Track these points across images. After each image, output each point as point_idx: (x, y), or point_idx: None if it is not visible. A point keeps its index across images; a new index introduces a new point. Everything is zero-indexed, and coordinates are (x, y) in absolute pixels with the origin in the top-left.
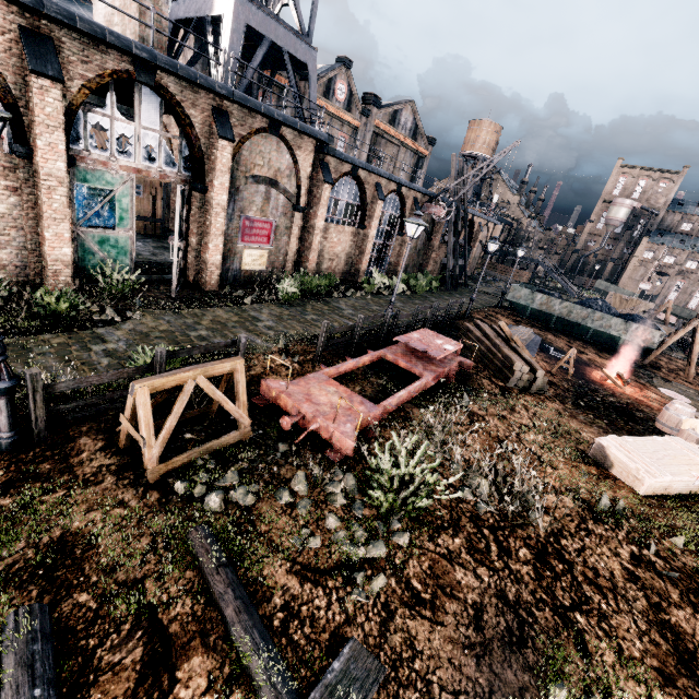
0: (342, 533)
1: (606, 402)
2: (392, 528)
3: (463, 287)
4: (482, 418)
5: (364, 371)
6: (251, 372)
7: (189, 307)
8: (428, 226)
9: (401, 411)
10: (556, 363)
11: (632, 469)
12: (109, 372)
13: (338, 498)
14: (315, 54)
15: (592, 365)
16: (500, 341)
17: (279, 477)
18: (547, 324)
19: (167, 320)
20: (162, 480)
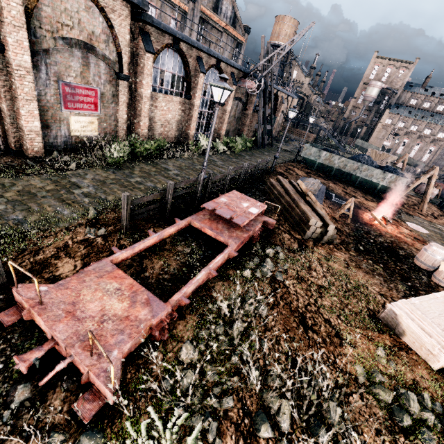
0: None
1: (378, 243)
2: None
3: (270, 146)
4: (282, 285)
5: (172, 240)
6: (37, 257)
7: None
8: (244, 98)
9: (202, 289)
10: (338, 209)
11: (427, 343)
12: None
13: None
14: None
15: (362, 207)
16: (298, 196)
17: None
18: (329, 174)
19: None
20: None
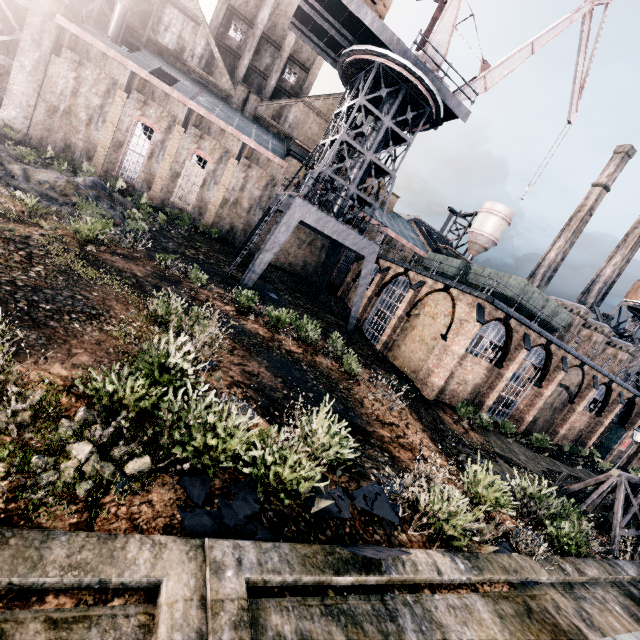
0: None
1: None
2: None
3: None
4: None
5: None
6: None
7: None
8: None
9: None
10: None
11: None
12: None
13: None
14: None
15: None
16: None
17: None
18: None
19: None
20: None
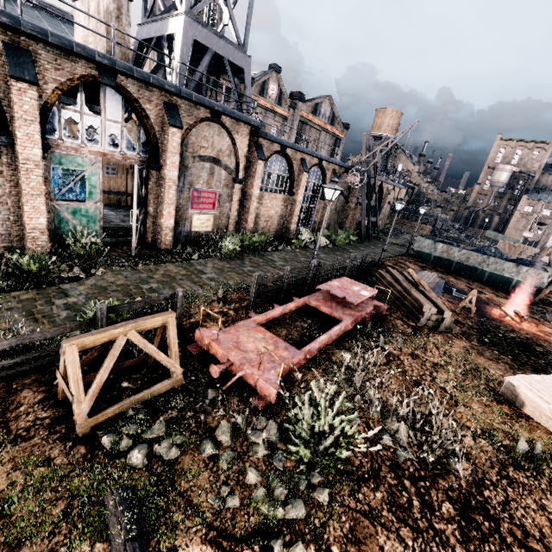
0: (261, 491)
1: (508, 338)
2: (313, 481)
3: (376, 240)
4: (397, 358)
5: (290, 316)
6: (191, 320)
7: (145, 263)
8: (345, 192)
9: (323, 353)
10: (459, 303)
11: (545, 409)
12: (52, 329)
13: (259, 449)
14: (249, 60)
15: (491, 303)
16: (410, 285)
17: (204, 426)
18: (448, 269)
19: (125, 275)
20: (91, 433)
